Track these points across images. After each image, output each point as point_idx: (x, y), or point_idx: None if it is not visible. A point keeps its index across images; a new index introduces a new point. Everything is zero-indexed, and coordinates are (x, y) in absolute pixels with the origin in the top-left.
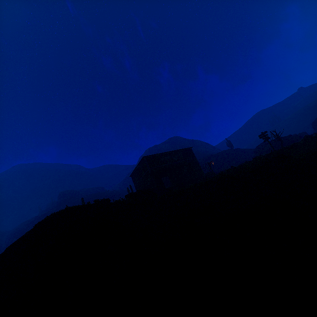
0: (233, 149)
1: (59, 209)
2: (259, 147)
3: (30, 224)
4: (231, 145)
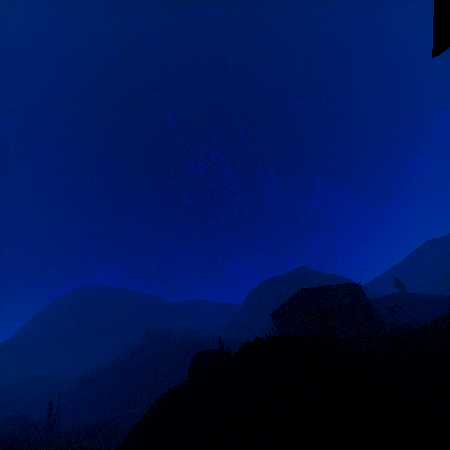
0: (408, 293)
1: (147, 355)
2: None
3: (106, 373)
4: (402, 287)
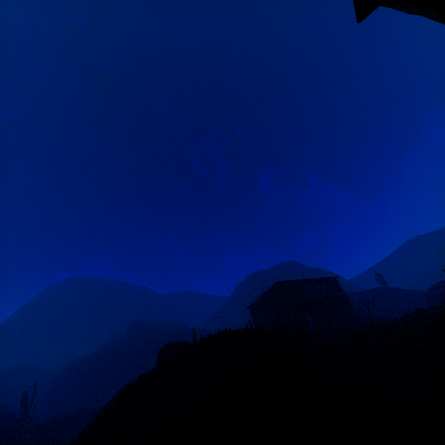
0: (388, 288)
1: (129, 346)
2: (435, 288)
3: (88, 363)
4: (383, 282)
